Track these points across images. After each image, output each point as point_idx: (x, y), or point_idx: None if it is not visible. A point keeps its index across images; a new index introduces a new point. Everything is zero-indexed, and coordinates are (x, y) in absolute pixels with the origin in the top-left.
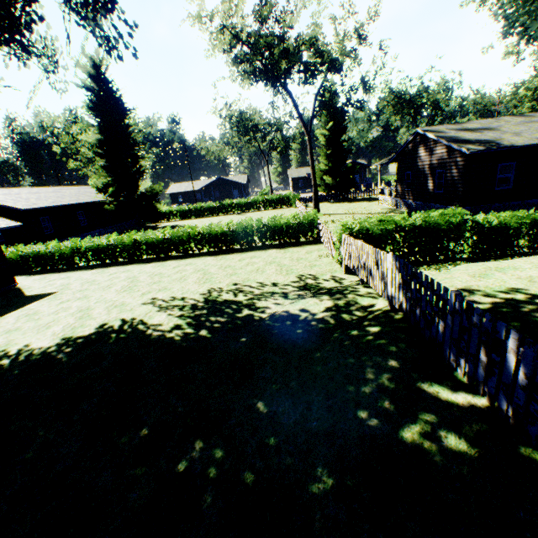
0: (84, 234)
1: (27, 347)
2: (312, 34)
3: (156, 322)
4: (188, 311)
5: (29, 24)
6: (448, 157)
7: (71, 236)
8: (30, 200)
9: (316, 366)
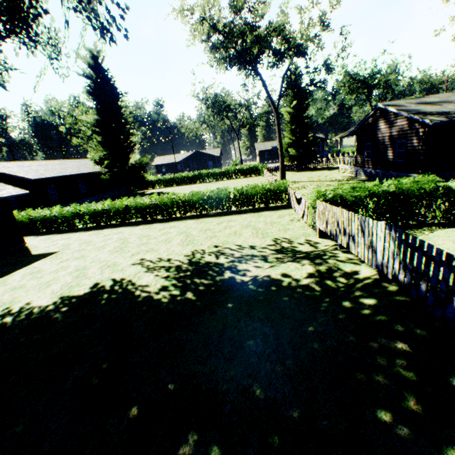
0: (84, 200)
1: (28, 305)
2: (281, 21)
3: (145, 283)
4: (174, 272)
5: (35, 16)
6: (409, 129)
7: (72, 202)
8: (39, 171)
9: (312, 343)
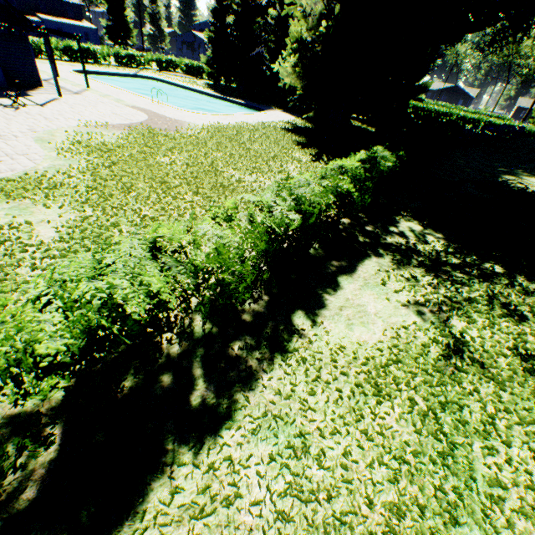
0: None
1: None
2: None
3: None
4: None
5: None
6: None
7: None
8: None
9: None
